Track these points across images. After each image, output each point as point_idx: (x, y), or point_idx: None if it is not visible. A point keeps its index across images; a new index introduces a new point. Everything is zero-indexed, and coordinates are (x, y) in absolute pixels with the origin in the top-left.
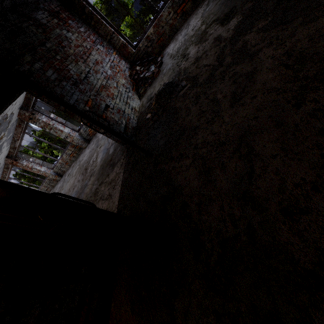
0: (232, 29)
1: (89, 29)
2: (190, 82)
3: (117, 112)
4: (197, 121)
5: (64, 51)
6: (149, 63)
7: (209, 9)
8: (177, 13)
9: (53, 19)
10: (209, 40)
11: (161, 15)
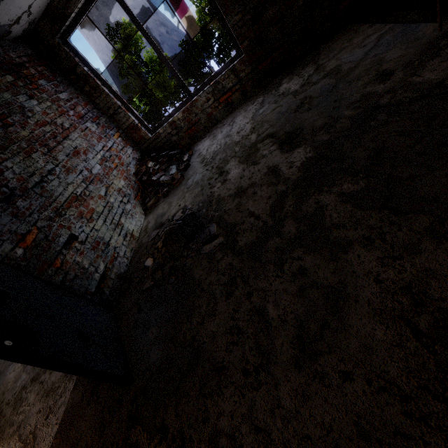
0: (297, 166)
1: (79, 96)
2: (223, 232)
3: (91, 247)
4: (225, 350)
5: (4, 134)
6: (169, 159)
7: (263, 113)
8: (219, 102)
9: (5, 76)
10: (261, 166)
11: (196, 99)
